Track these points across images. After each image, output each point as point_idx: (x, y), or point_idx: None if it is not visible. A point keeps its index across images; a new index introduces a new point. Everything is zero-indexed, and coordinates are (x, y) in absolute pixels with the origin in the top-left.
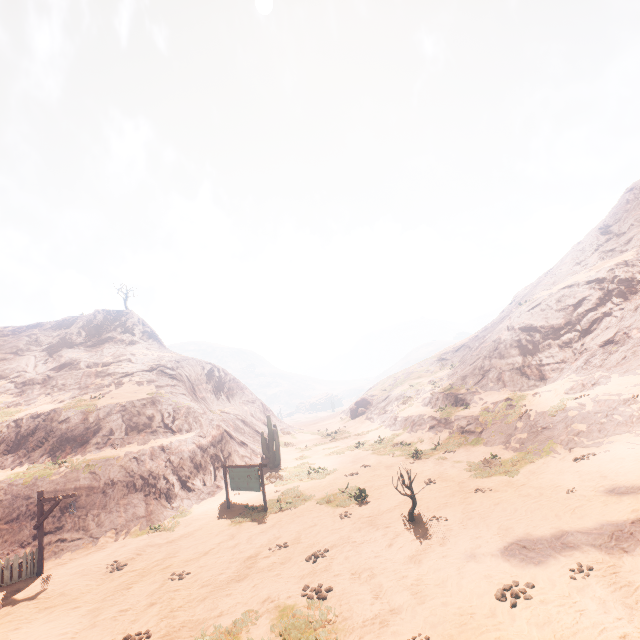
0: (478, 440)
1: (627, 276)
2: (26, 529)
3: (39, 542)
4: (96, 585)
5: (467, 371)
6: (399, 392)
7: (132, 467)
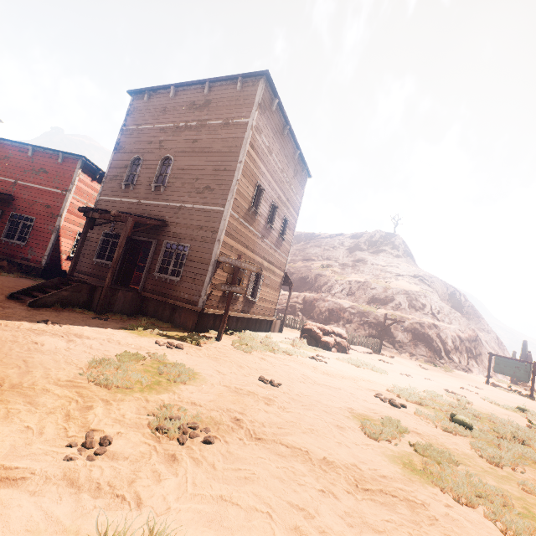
0: None
1: None
2: (366, 331)
3: (381, 337)
4: (417, 368)
5: None
6: None
7: (417, 327)
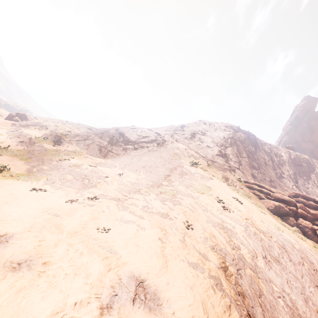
0: (28, 159)
1: (167, 139)
2: None
3: None
4: None
5: (82, 134)
6: (47, 124)
7: None
